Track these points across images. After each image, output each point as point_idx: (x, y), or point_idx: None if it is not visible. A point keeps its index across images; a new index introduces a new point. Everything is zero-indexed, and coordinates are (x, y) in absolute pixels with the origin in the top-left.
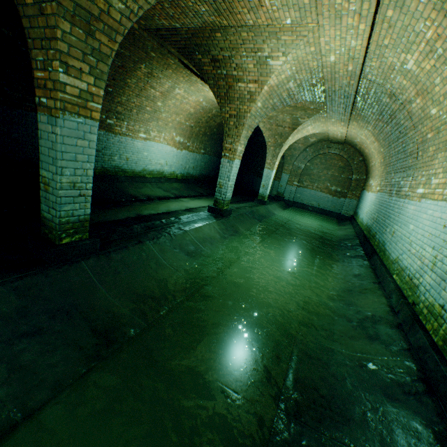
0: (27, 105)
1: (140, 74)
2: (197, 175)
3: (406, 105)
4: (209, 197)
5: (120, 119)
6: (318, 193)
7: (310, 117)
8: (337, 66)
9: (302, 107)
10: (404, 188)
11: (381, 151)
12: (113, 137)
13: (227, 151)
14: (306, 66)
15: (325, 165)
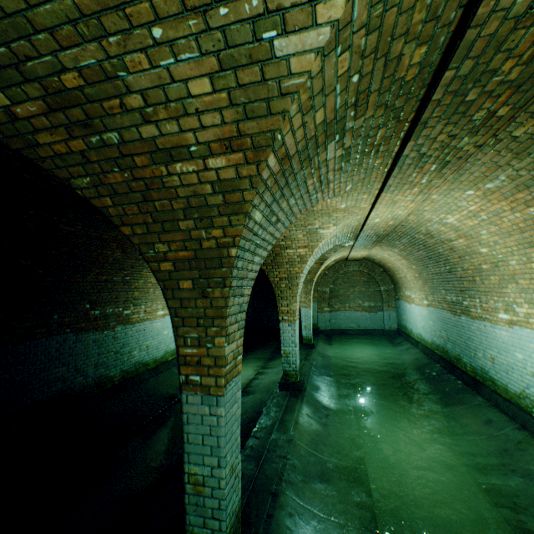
0: (37, 332)
1: None
2: None
3: (446, 241)
4: (243, 356)
5: (137, 305)
6: (353, 313)
7: (336, 251)
8: (379, 223)
9: None
10: (474, 309)
11: (413, 268)
12: (131, 328)
13: (284, 314)
14: (348, 226)
15: (349, 282)
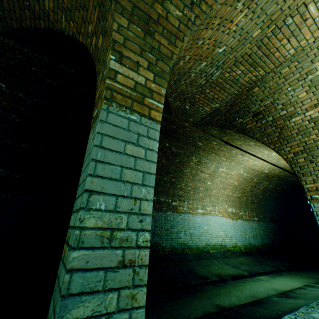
0: None
1: (192, 164)
2: (259, 245)
3: None
4: (290, 271)
5: (181, 200)
6: None
7: None
8: None
9: None
10: None
11: None
12: (177, 215)
13: (312, 192)
14: None
15: None
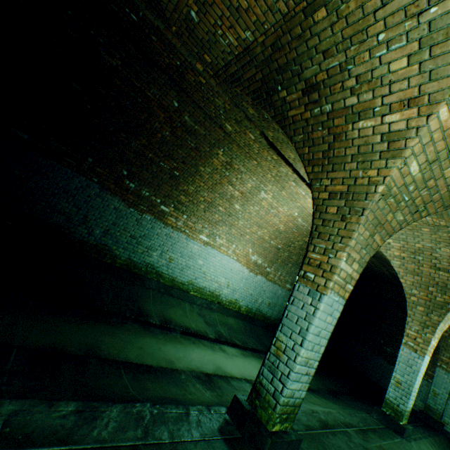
0: (67, 160)
1: (217, 162)
2: (272, 317)
3: None
4: None
5: (179, 210)
6: None
7: None
8: None
9: None
10: None
11: None
12: (161, 226)
13: (311, 266)
14: None
15: None
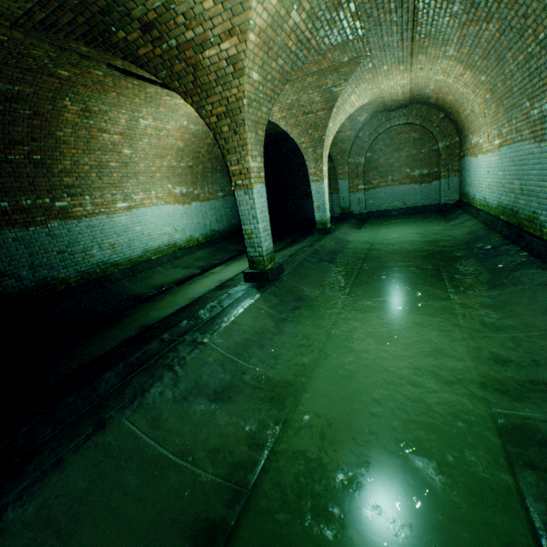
0: None
1: (72, 116)
2: (226, 228)
3: None
4: None
5: (76, 195)
6: (397, 189)
7: (348, 78)
8: None
9: (331, 66)
10: None
11: (482, 82)
12: (76, 224)
13: (236, 177)
14: None
15: (393, 145)
